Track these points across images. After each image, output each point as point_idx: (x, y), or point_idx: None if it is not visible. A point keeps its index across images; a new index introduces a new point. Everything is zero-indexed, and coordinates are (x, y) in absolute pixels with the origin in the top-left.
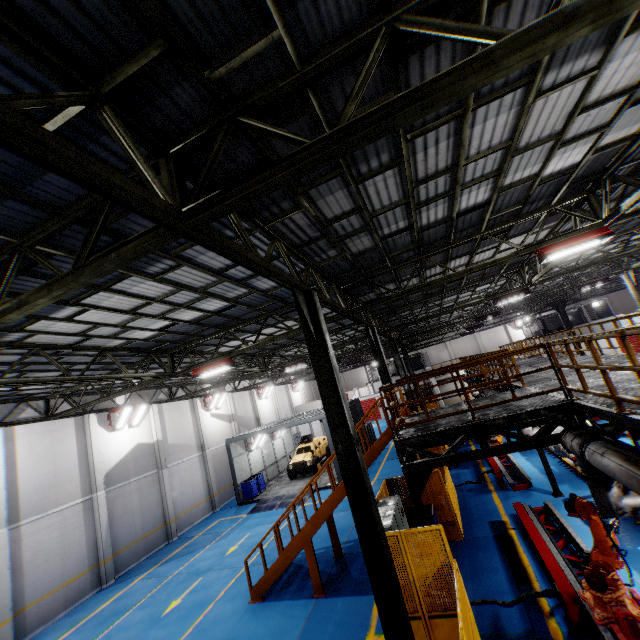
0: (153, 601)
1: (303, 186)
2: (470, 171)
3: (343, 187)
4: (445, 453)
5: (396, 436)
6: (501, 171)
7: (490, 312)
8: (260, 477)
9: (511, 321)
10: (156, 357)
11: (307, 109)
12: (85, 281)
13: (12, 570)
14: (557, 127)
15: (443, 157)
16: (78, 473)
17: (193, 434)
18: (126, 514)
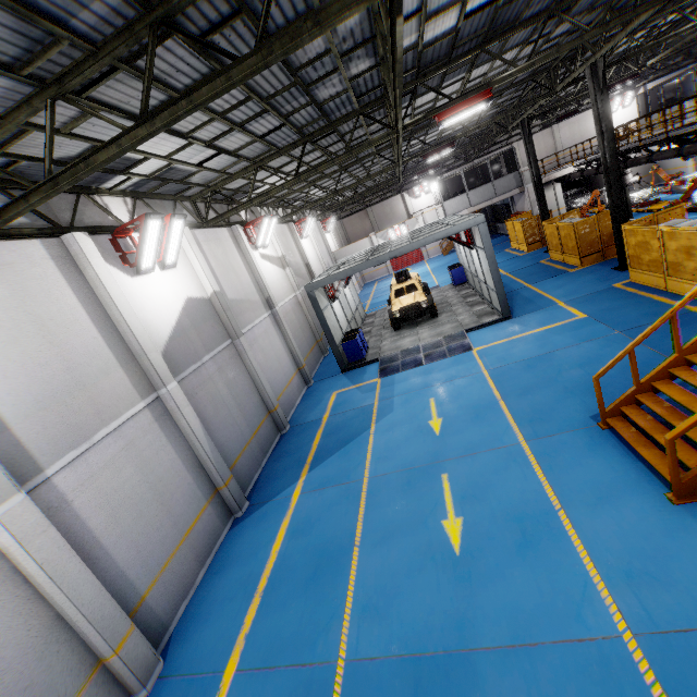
0: (391, 529)
1: None
2: None
3: None
4: None
5: None
6: None
7: None
8: (360, 333)
9: None
10: None
11: None
12: None
13: (80, 559)
14: None
15: None
16: (112, 358)
17: (251, 284)
18: (219, 411)
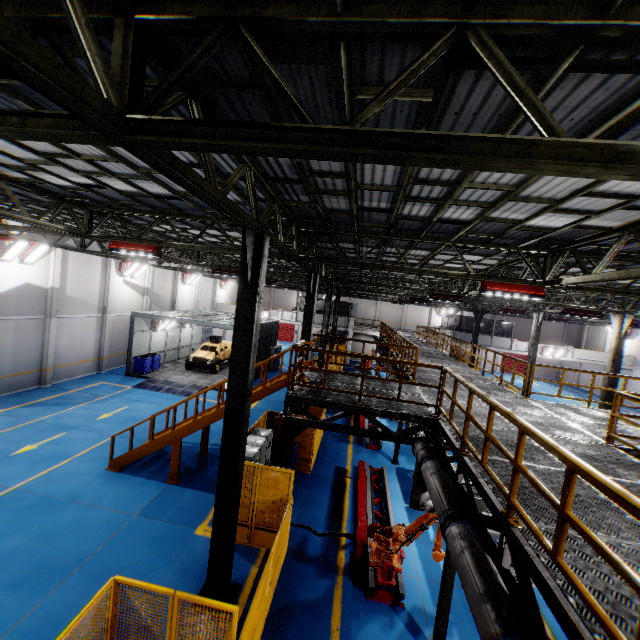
0: (7, 439)
1: None
2: (468, 193)
3: None
4: (323, 420)
5: (289, 391)
6: (494, 206)
7: (424, 298)
8: (157, 358)
9: (438, 307)
10: (70, 209)
11: (332, 59)
12: None
13: None
14: (559, 195)
15: (450, 171)
16: None
17: (97, 294)
18: None
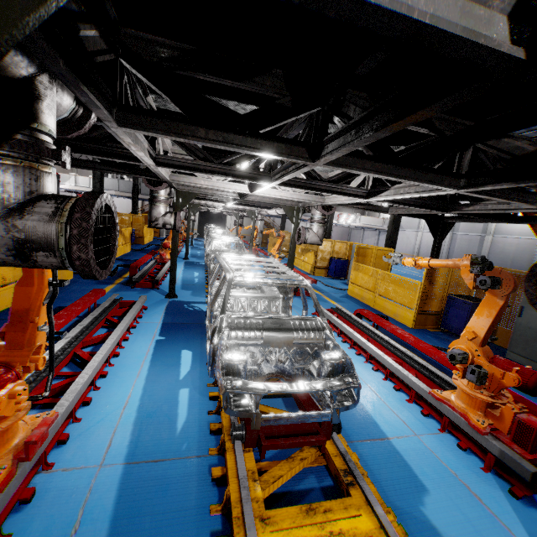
0: None
1: None
2: None
3: None
4: None
5: None
6: None
7: None
8: None
9: None
10: None
11: None
12: None
13: None
14: None
15: None
16: None
17: None
18: None
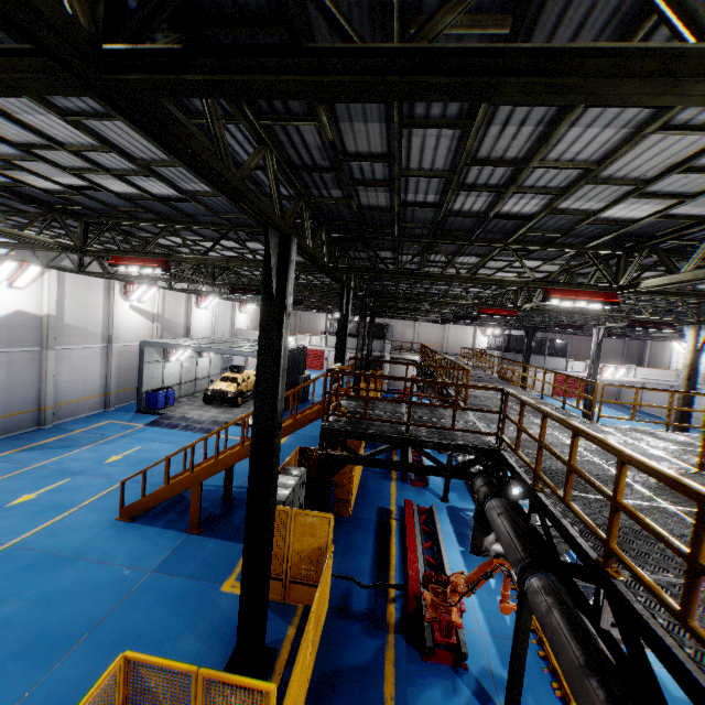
0: (2, 489)
1: None
2: (536, 176)
3: (383, 120)
4: (366, 455)
5: (325, 423)
6: (566, 192)
7: (470, 315)
8: (171, 391)
9: (483, 326)
10: (61, 219)
11: None
12: None
13: None
14: (649, 173)
15: (519, 145)
16: None
17: (101, 321)
18: None
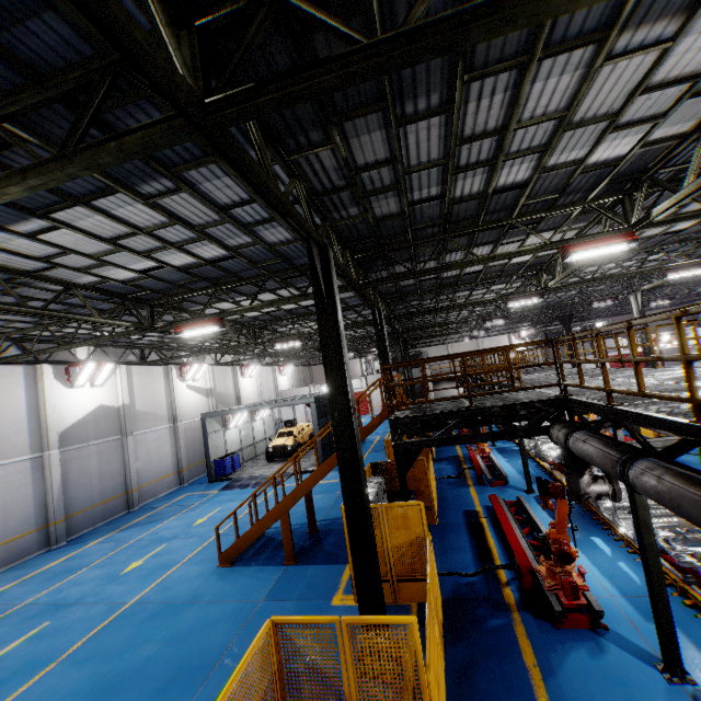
0: (111, 562)
1: (339, 115)
2: (518, 139)
3: (382, 127)
4: (437, 435)
5: (392, 415)
6: (549, 147)
7: (499, 316)
8: (236, 456)
9: (516, 331)
10: (133, 306)
11: (364, 9)
12: (73, 172)
13: None
14: (615, 106)
15: (495, 114)
16: (28, 428)
17: (165, 404)
18: (82, 478)
